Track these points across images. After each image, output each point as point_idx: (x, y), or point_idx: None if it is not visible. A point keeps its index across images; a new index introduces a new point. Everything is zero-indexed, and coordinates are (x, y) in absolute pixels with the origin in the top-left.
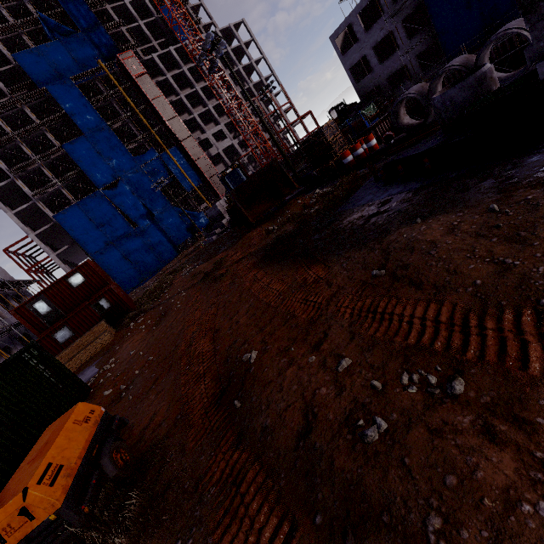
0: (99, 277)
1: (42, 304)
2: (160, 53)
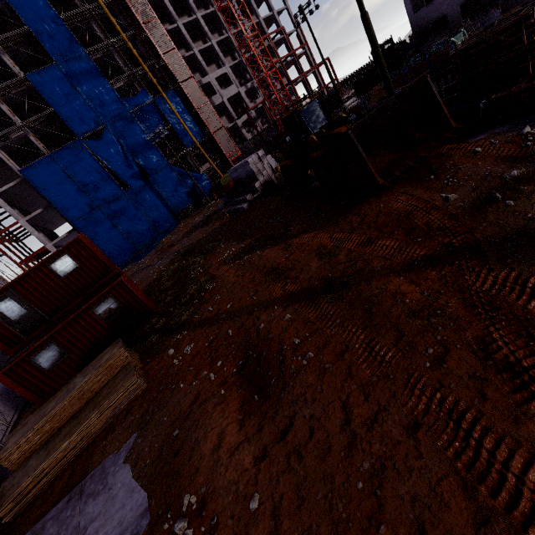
0: (97, 261)
1: (11, 304)
2: None
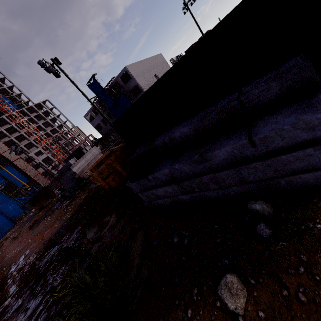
0: None
1: None
2: None
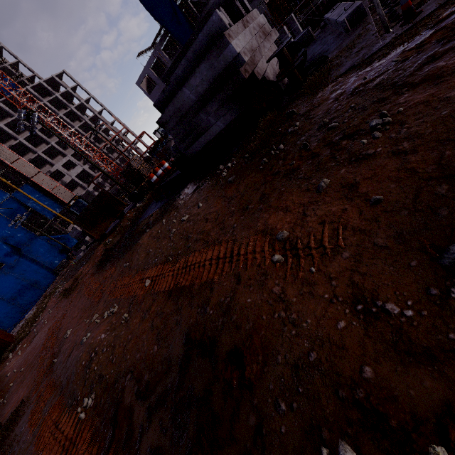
0: None
1: None
2: None
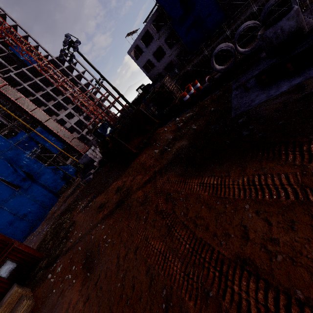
0: None
1: None
2: (15, 72)
